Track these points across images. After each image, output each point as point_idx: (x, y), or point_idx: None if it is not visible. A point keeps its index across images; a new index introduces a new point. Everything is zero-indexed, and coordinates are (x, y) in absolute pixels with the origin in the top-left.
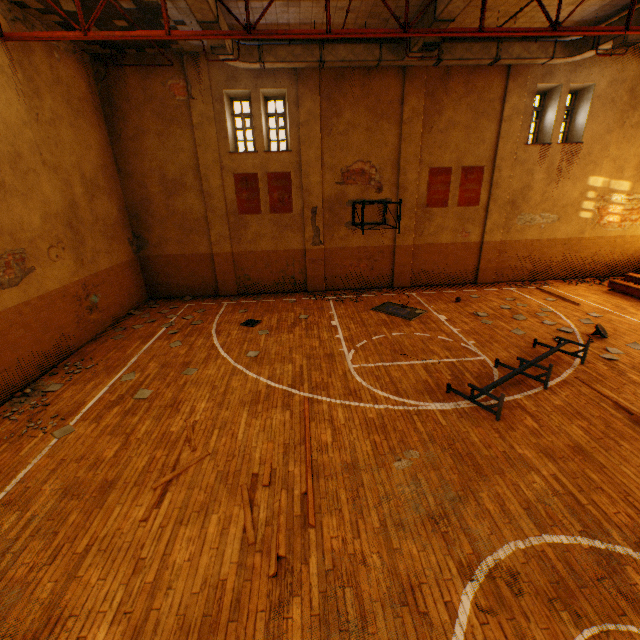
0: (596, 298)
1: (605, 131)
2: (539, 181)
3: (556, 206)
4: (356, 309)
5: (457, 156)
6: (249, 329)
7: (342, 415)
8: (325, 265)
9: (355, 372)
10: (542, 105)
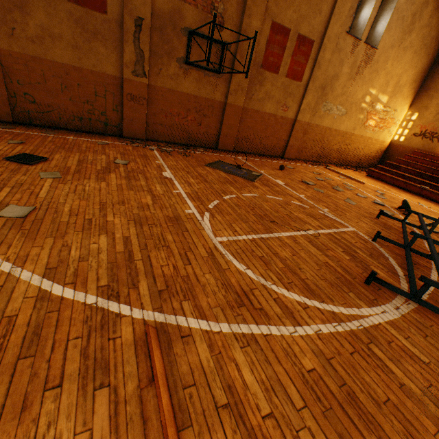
0: (366, 180)
1: (391, 45)
2: (344, 74)
3: (347, 102)
4: (189, 163)
5: (297, 18)
6: (20, 167)
7: (253, 377)
8: (148, 107)
9: (227, 251)
10: (361, 0)
